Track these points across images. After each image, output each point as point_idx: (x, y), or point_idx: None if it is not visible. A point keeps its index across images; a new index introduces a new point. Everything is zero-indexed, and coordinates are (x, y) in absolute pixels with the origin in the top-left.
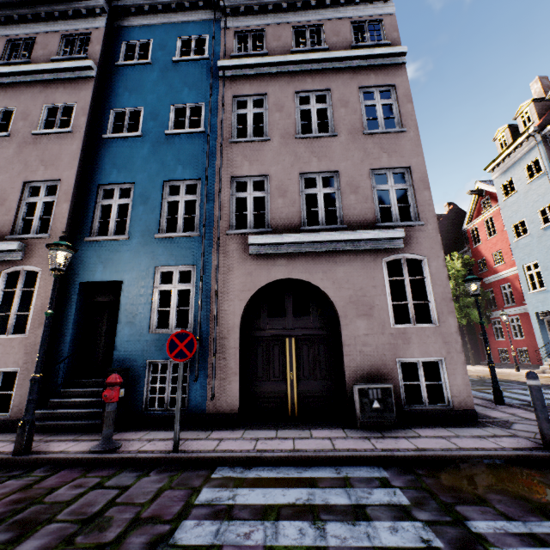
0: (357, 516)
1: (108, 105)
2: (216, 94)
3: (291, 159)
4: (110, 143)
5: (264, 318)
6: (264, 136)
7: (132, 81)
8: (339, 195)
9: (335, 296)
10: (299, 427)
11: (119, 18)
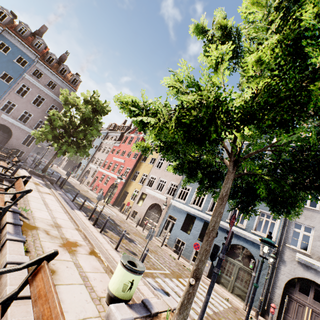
0: None
1: None
2: (19, 79)
3: (26, 106)
4: None
5: None
6: (24, 96)
7: None
8: (30, 119)
9: (14, 134)
10: None
11: (5, 32)
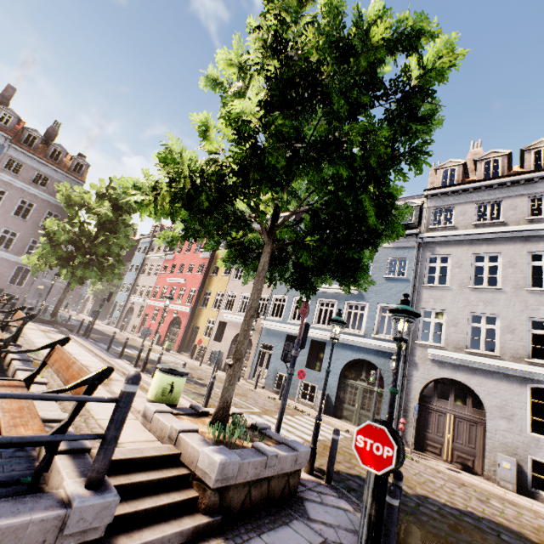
0: None
1: None
2: None
3: (4, 221)
4: None
5: None
6: None
7: None
8: (16, 241)
9: None
10: None
11: None
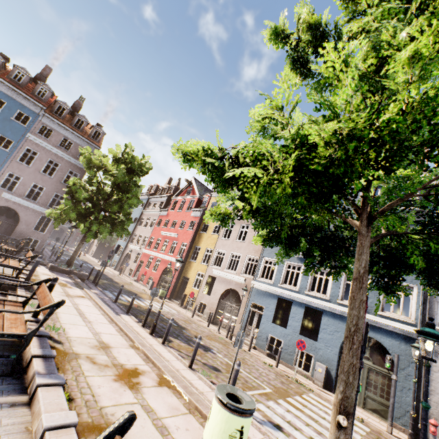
0: None
1: None
2: (21, 142)
3: (34, 177)
4: None
5: None
6: (30, 165)
7: None
8: (42, 194)
9: (22, 217)
10: None
11: None
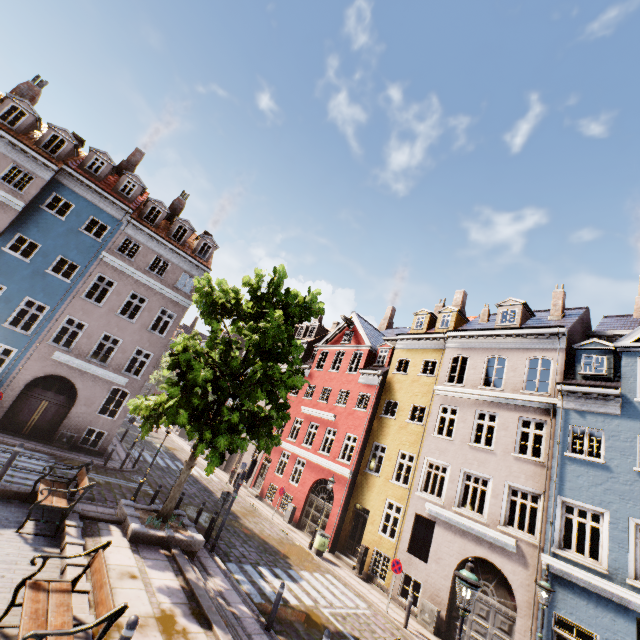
0: (31, 459)
1: (19, 229)
2: (91, 266)
3: (106, 323)
4: (5, 254)
5: (39, 388)
6: (101, 303)
7: (45, 224)
8: (116, 350)
9: (81, 393)
10: (25, 438)
11: (62, 174)
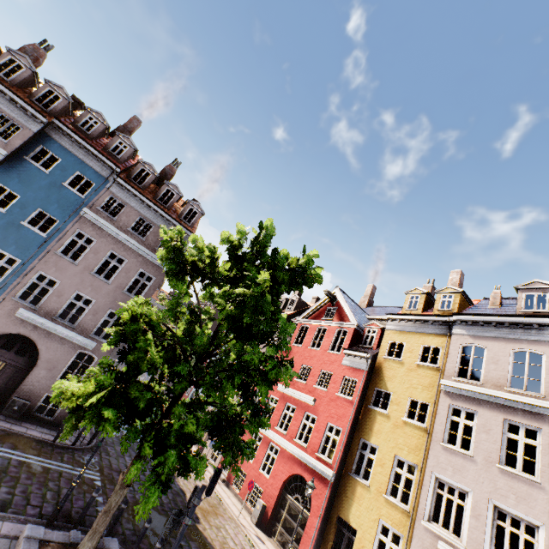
0: None
1: None
2: (70, 221)
3: (79, 281)
4: None
5: None
6: (77, 260)
7: (27, 175)
8: (87, 311)
9: (42, 355)
10: None
11: (52, 128)
